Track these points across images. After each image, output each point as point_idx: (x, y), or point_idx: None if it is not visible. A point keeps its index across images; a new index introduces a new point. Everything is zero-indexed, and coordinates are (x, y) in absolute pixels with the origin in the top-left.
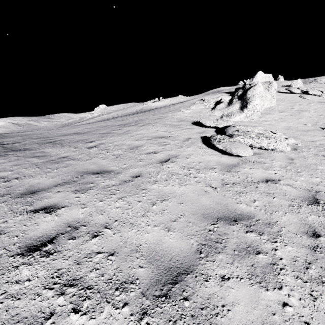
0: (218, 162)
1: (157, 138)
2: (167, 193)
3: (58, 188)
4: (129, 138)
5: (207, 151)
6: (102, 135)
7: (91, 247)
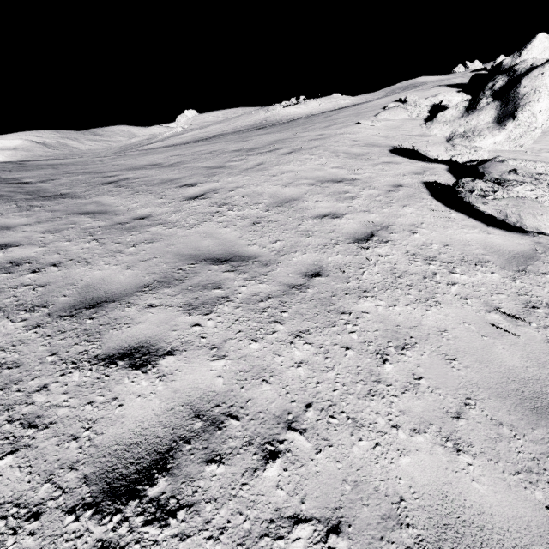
0: (487, 246)
1: (328, 183)
2: (405, 327)
3: (146, 296)
4: (269, 180)
5: (452, 218)
6: (210, 172)
7: (271, 496)
